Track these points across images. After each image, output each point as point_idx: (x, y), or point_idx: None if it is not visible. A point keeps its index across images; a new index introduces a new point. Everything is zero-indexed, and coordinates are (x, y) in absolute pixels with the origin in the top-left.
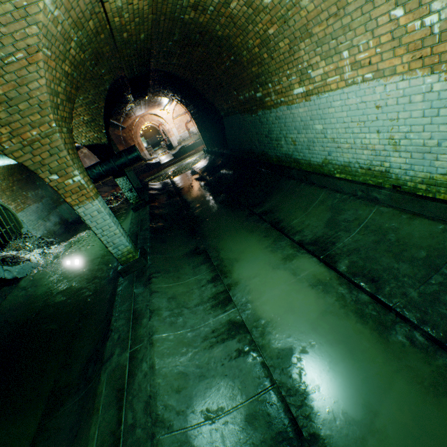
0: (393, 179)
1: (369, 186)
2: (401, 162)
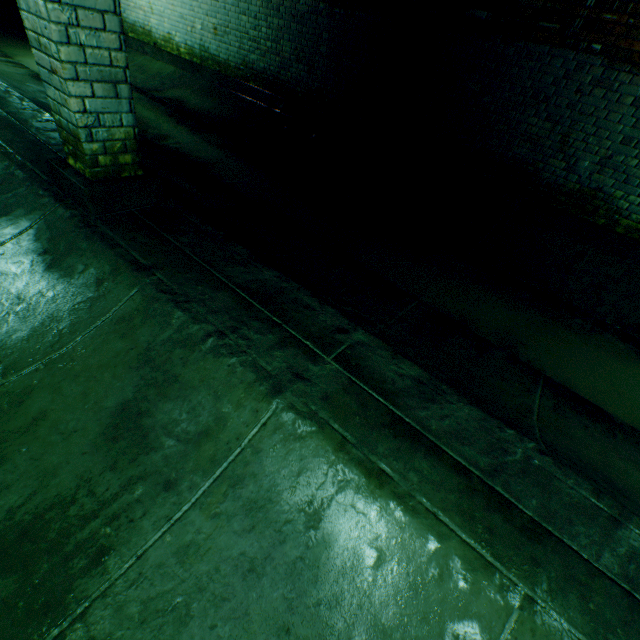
0: (154, 39)
1: (145, 43)
2: (156, 24)
